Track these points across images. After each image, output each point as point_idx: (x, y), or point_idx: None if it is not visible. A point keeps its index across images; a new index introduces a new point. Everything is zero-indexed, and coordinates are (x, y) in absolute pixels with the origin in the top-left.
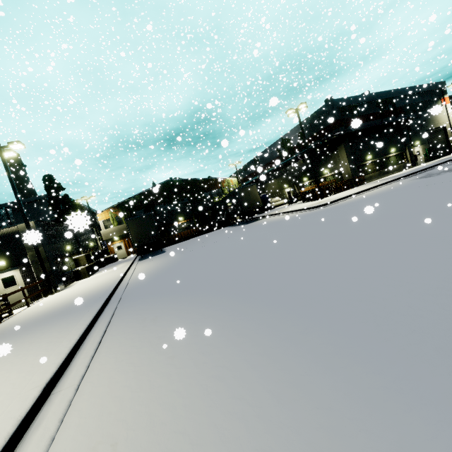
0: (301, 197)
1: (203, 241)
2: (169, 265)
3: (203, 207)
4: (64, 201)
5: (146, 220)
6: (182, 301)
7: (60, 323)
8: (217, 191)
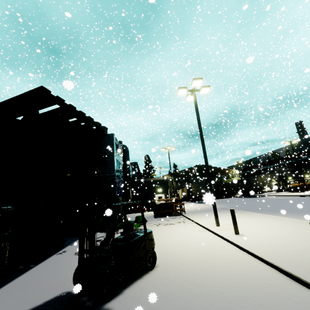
0: (290, 189)
1: (231, 201)
2: (232, 206)
3: (215, 183)
4: (150, 168)
5: (201, 184)
6: (273, 211)
7: (225, 210)
8: (225, 175)
